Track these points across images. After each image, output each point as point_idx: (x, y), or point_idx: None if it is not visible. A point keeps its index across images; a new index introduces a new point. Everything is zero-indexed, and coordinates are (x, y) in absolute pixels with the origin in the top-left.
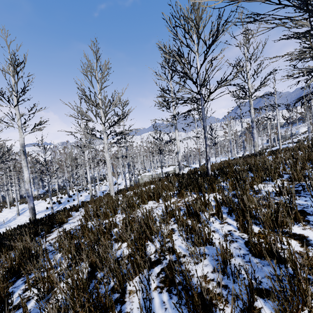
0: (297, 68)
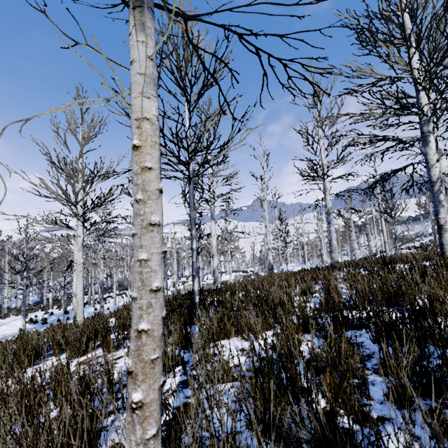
0: (362, 134)
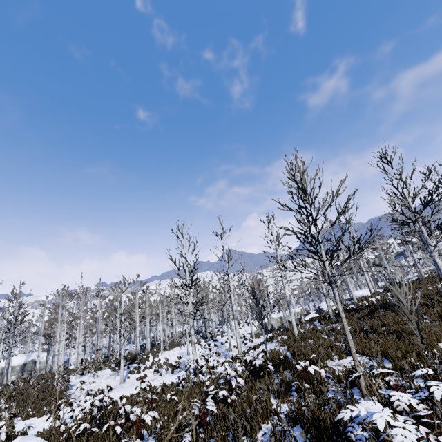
0: None
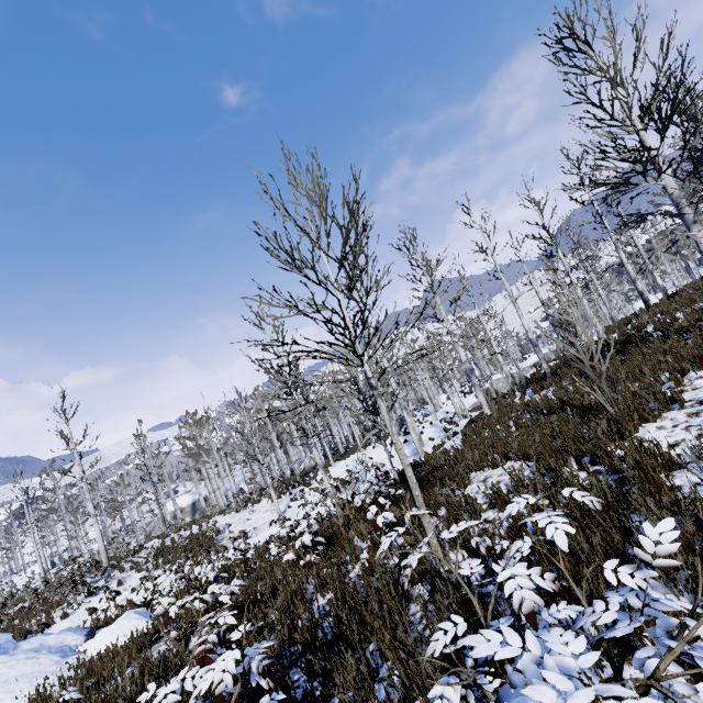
0: None
